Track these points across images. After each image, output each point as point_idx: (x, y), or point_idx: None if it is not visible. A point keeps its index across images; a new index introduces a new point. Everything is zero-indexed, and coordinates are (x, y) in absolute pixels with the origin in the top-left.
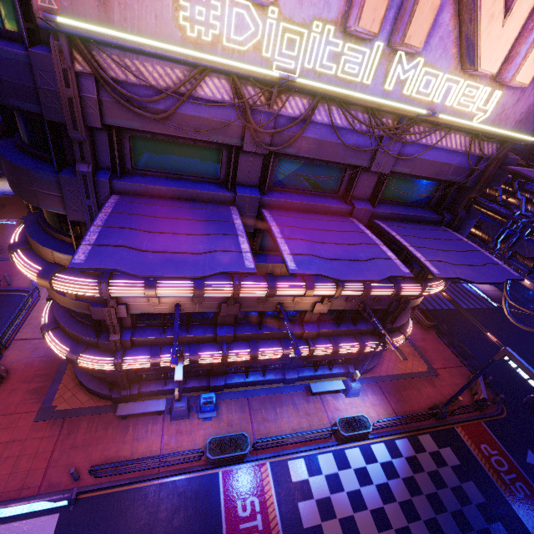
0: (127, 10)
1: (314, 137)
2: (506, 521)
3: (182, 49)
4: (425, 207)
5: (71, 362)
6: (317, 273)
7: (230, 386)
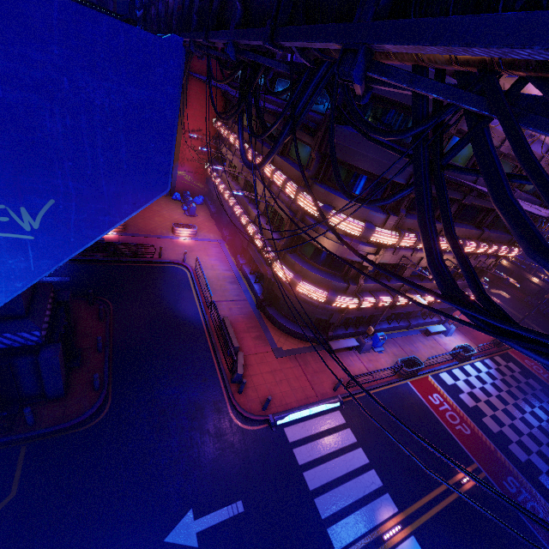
0: None
1: None
2: None
3: None
4: (533, 195)
5: (330, 302)
6: None
7: (380, 331)
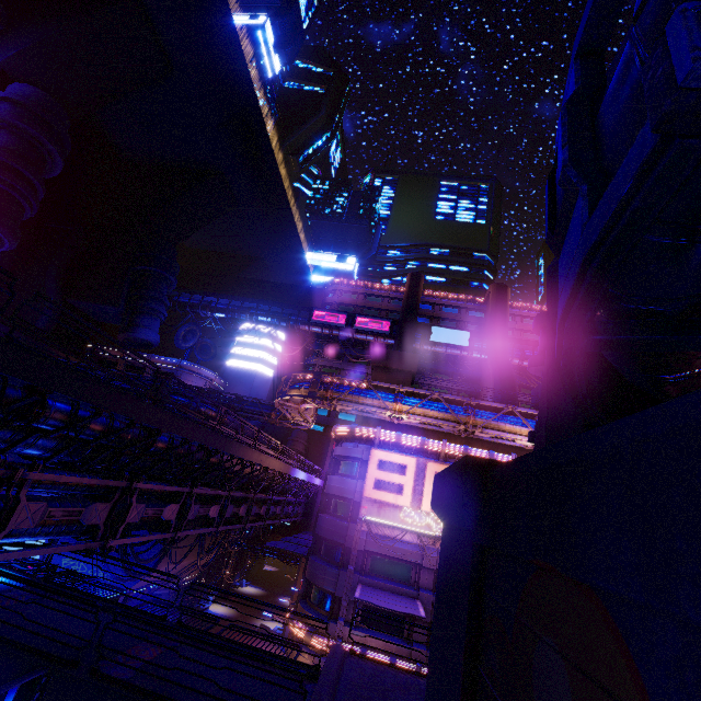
0: (385, 513)
1: None
2: None
3: (401, 525)
4: None
5: None
6: None
7: None
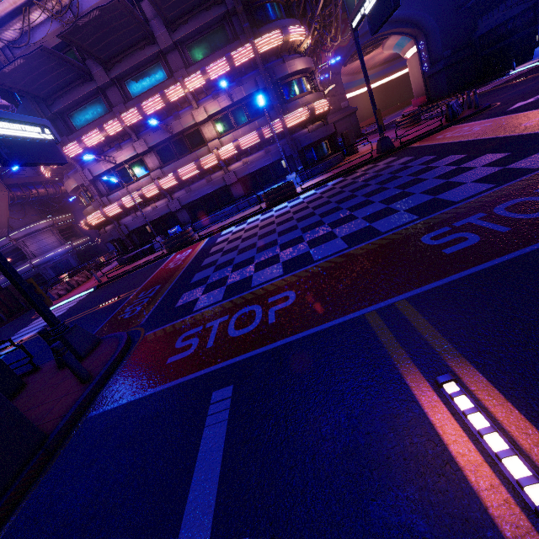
0: None
1: (94, 4)
2: (436, 152)
3: None
4: None
5: (86, 223)
6: (68, 28)
7: (199, 228)
